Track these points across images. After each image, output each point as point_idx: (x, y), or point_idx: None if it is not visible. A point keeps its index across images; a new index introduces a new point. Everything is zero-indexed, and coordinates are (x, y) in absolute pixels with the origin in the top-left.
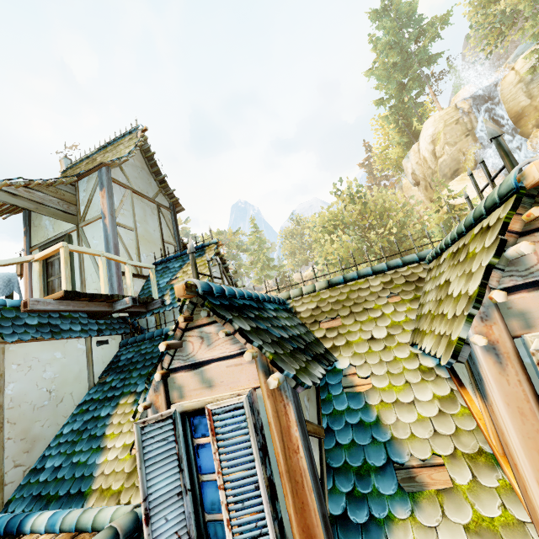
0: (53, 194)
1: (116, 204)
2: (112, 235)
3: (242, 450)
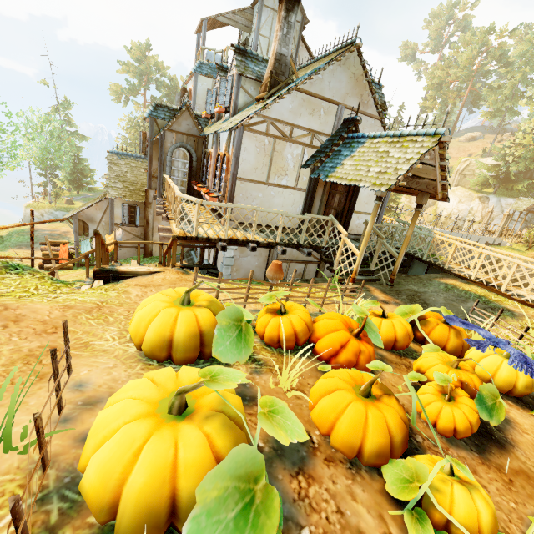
0: (243, 16)
1: (263, 22)
2: (255, 42)
3: (214, 96)
